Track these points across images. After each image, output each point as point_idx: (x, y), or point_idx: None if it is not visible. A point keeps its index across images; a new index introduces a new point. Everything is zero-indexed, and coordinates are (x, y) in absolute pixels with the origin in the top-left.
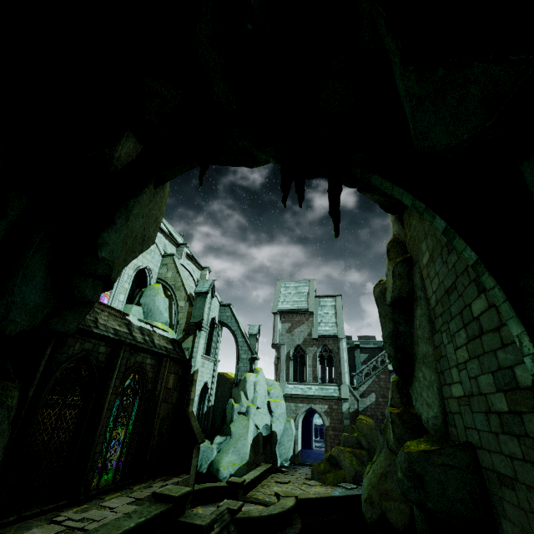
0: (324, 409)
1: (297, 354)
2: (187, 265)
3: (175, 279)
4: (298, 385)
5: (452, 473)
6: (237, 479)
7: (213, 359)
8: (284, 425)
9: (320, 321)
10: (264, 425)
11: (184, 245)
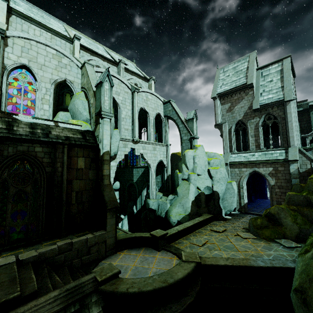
0: (269, 171)
1: (238, 128)
2: (114, 74)
3: (87, 82)
4: (241, 154)
5: None
6: (159, 232)
7: (163, 144)
8: (225, 186)
9: (262, 92)
10: (205, 187)
11: (120, 62)
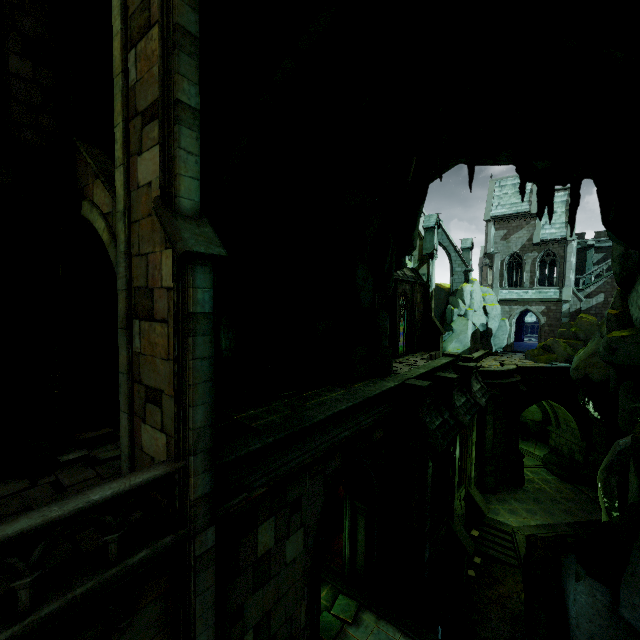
0: (541, 310)
1: (513, 261)
2: None
3: None
4: (513, 290)
5: (637, 347)
6: (468, 356)
7: None
8: (498, 324)
9: (544, 223)
10: (480, 324)
11: None
